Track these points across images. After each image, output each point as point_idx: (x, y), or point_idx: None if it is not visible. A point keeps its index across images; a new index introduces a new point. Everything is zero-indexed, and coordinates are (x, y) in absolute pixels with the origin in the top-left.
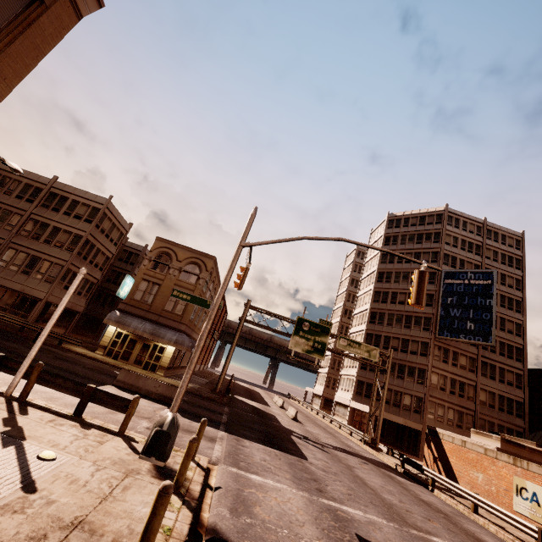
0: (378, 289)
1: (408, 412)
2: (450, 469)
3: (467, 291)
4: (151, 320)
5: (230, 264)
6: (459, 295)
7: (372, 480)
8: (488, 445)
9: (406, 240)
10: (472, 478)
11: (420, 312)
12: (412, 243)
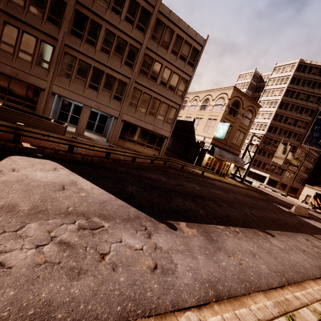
0: (278, 112)
1: (276, 174)
2: None
3: None
4: (226, 150)
5: None
6: None
7: None
8: None
9: (305, 84)
10: None
11: (298, 131)
12: (308, 87)
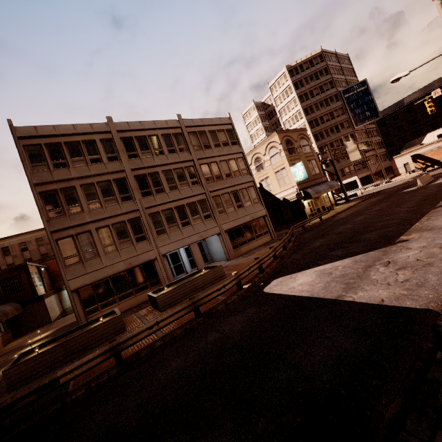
0: (309, 120)
1: (360, 170)
2: (435, 161)
3: (358, 97)
4: (314, 185)
5: None
6: (355, 101)
7: None
8: None
9: (309, 81)
10: None
11: (341, 120)
12: (314, 81)
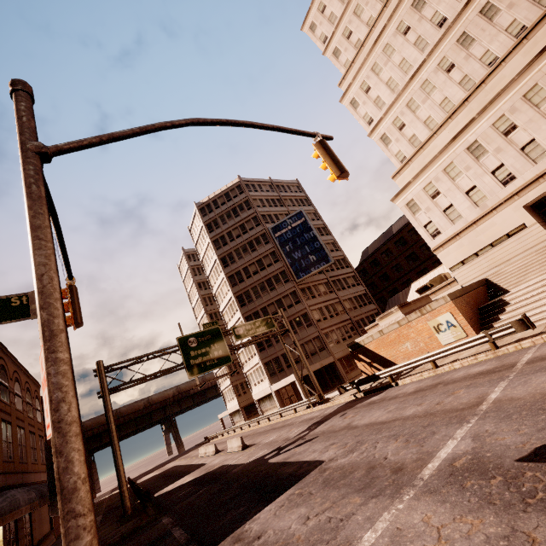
0: (229, 273)
1: (317, 355)
2: (385, 361)
3: (294, 234)
4: None
5: (27, 194)
6: (292, 241)
7: (376, 416)
8: (397, 317)
9: (226, 219)
10: (404, 351)
11: (274, 271)
12: (232, 219)
